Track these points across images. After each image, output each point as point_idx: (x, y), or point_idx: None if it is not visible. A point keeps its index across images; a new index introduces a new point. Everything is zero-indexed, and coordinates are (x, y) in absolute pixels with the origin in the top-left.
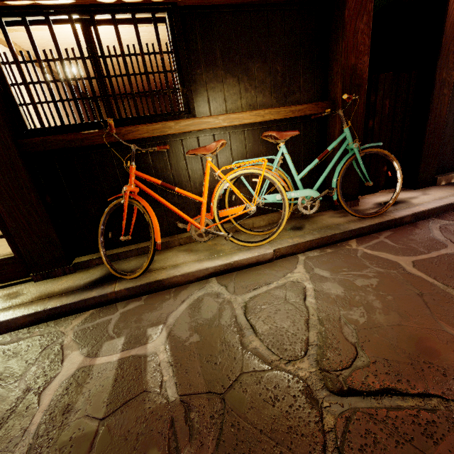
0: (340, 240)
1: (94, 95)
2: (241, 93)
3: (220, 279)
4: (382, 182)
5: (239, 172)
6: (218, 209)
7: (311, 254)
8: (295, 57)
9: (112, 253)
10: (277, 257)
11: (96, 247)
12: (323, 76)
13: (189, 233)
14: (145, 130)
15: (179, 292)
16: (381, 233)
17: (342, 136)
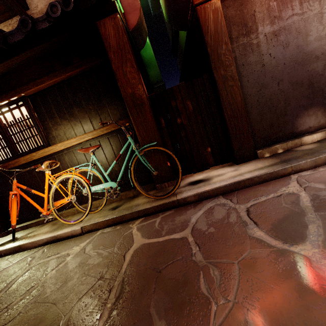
0: (132, 219)
1: (2, 147)
2: (73, 127)
3: (49, 246)
4: (211, 160)
5: (62, 177)
6: (52, 201)
7: (106, 230)
8: (99, 98)
9: (24, 225)
10: (86, 232)
11: (20, 220)
12: (123, 103)
13: (64, 211)
14: (23, 159)
15: (25, 254)
16: (166, 211)
17: (127, 143)
